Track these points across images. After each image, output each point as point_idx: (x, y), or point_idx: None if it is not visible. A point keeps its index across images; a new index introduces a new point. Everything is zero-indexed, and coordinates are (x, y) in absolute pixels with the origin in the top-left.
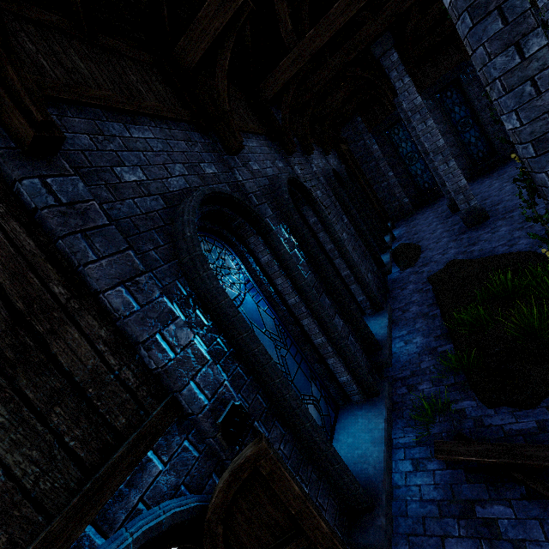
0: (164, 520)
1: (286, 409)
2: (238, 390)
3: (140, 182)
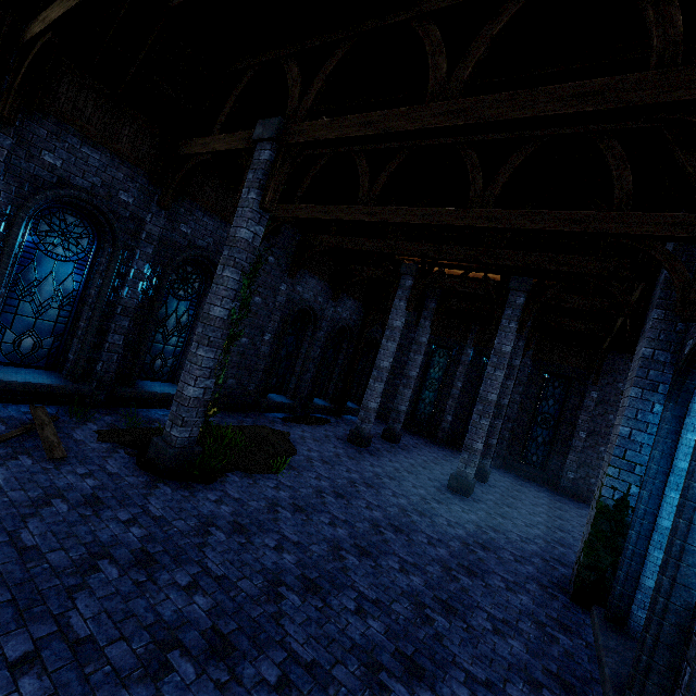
0: None
1: None
2: None
3: (53, 165)
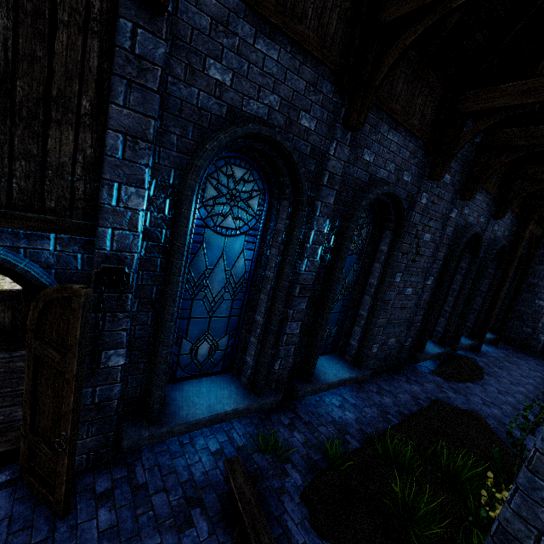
0: (20, 267)
1: (162, 314)
2: (143, 269)
3: (221, 83)
